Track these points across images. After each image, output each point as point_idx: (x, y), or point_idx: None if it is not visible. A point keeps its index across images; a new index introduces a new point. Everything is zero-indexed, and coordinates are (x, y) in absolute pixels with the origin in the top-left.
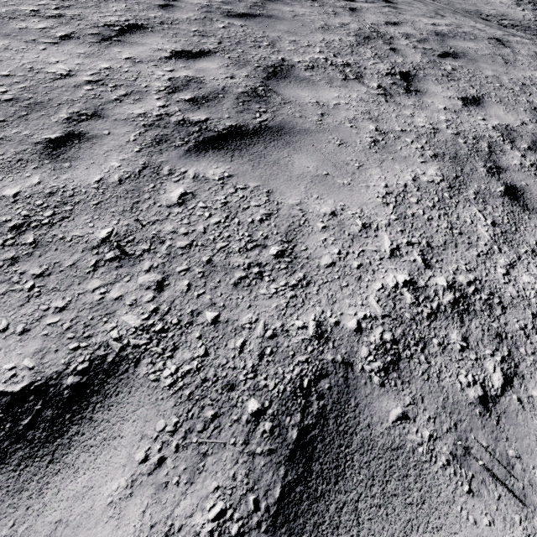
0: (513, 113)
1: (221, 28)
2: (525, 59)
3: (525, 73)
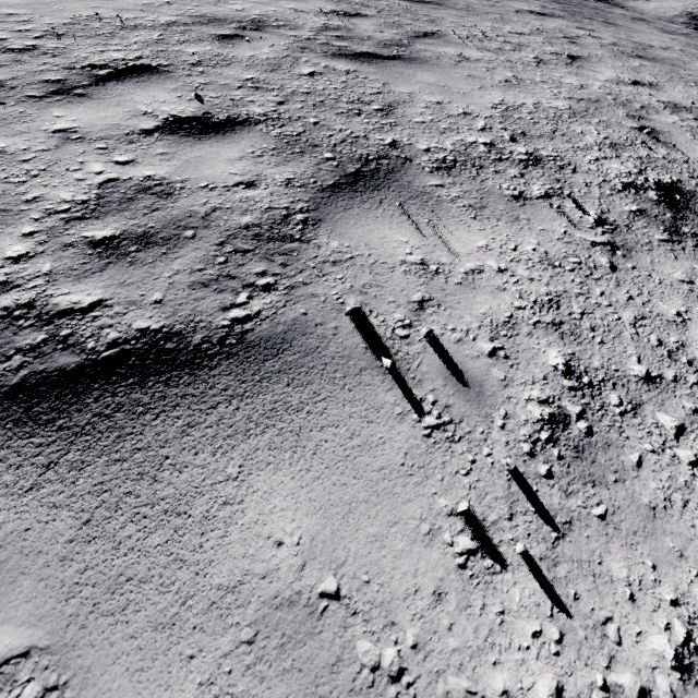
0: None
1: (562, 1)
2: None
3: None
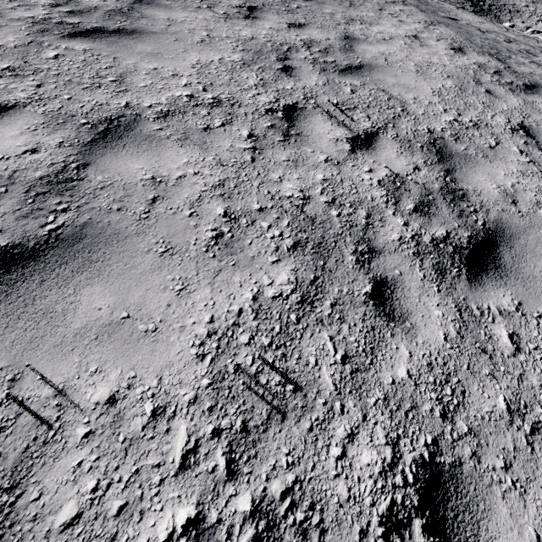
0: (325, 34)
1: None
2: (371, 5)
3: (361, 13)
